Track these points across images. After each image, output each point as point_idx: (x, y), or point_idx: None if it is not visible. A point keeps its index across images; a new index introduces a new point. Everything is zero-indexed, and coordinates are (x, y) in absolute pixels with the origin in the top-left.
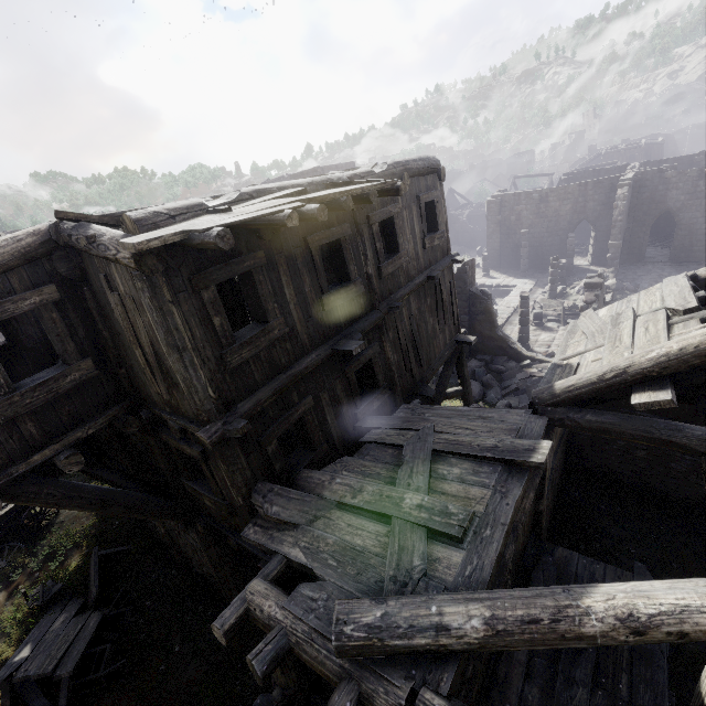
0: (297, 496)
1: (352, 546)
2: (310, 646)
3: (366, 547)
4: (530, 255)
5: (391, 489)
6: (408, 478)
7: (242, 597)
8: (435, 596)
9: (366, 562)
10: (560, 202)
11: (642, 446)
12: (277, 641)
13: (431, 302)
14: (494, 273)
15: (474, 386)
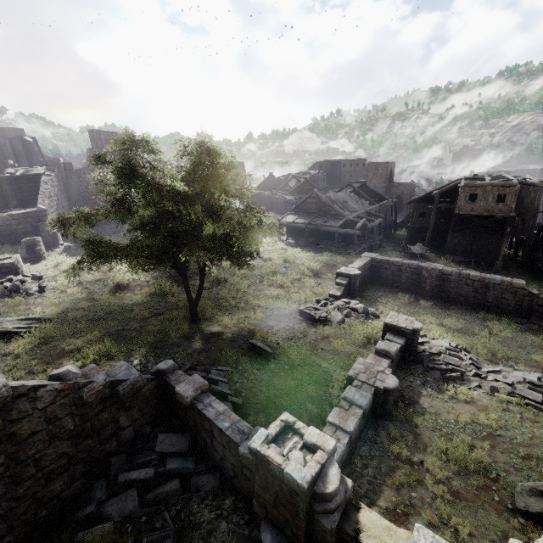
0: None
1: None
2: None
3: None
4: None
5: None
6: None
7: None
8: None
9: None
10: None
11: None
12: None
13: None
14: None
15: None
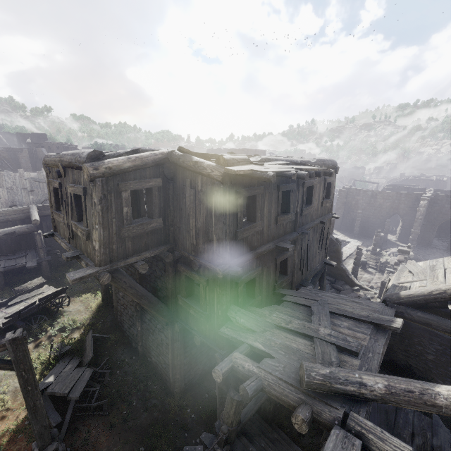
0: (253, 317)
1: (291, 347)
2: (278, 387)
3: (300, 349)
4: (360, 226)
5: (309, 324)
6: (318, 321)
7: (229, 359)
8: (355, 370)
9: (302, 355)
10: (384, 200)
11: (432, 352)
12: (257, 381)
13: (318, 236)
14: (336, 231)
15: None
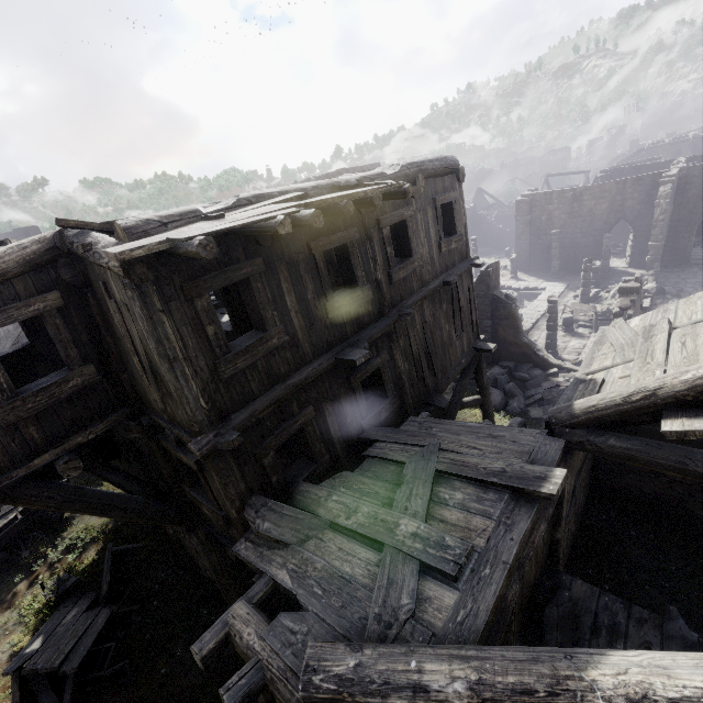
0: (290, 513)
1: (340, 574)
2: (284, 686)
3: (354, 576)
4: (561, 256)
5: (386, 512)
6: (406, 500)
7: (223, 620)
8: (416, 648)
9: (353, 593)
10: (596, 201)
11: None
12: (251, 675)
13: (447, 308)
14: (523, 275)
15: (496, 394)
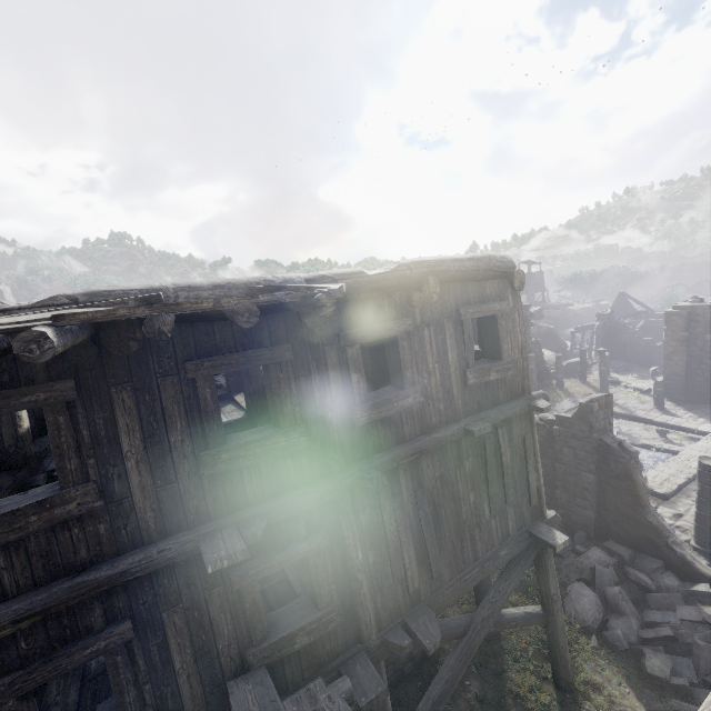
0: None
1: None
2: None
3: None
4: None
5: None
6: None
7: None
8: None
9: None
10: None
11: None
12: None
13: (475, 467)
14: (673, 406)
15: (587, 599)
